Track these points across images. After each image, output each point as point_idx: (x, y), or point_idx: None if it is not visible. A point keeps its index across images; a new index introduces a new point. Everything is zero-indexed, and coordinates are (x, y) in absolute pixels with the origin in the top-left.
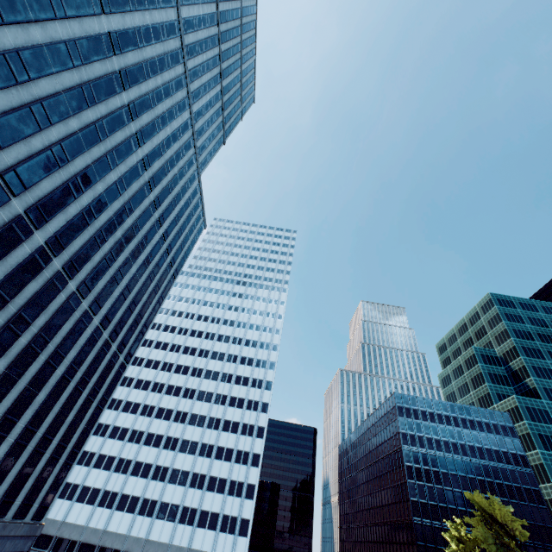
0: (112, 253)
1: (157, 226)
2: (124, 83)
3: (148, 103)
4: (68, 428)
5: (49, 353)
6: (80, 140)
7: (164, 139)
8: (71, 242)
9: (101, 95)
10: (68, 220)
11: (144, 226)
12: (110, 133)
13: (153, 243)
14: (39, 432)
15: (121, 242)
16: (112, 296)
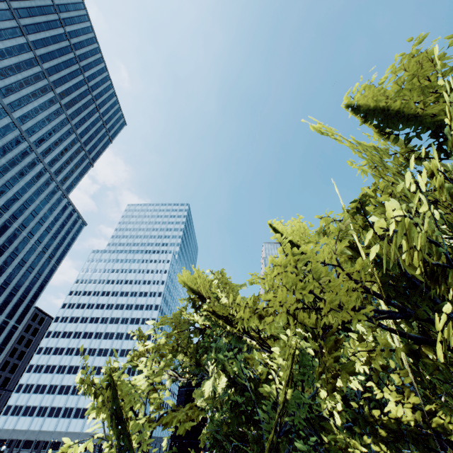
0: None
1: (27, 240)
2: None
3: None
4: None
5: None
6: None
7: (18, 190)
8: None
9: None
10: None
11: (13, 243)
12: None
13: (26, 250)
14: None
15: None
16: None
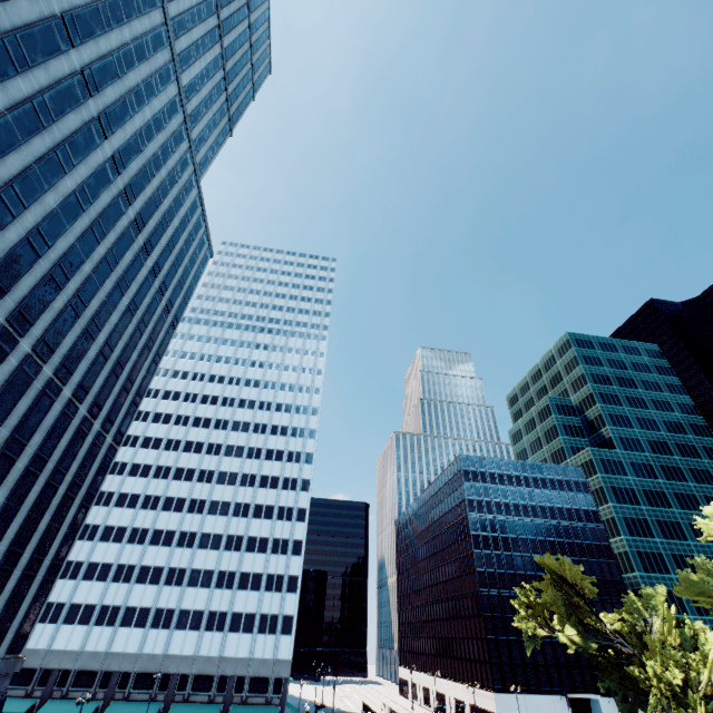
0: (80, 296)
1: (143, 256)
2: (72, 35)
3: (113, 70)
4: (43, 535)
5: (2, 440)
6: (11, 126)
7: (142, 126)
8: (15, 283)
9: (36, 54)
10: (7, 250)
11: (124, 256)
12: (58, 115)
13: (140, 281)
14: (1, 545)
15: (92, 281)
16: (87, 357)
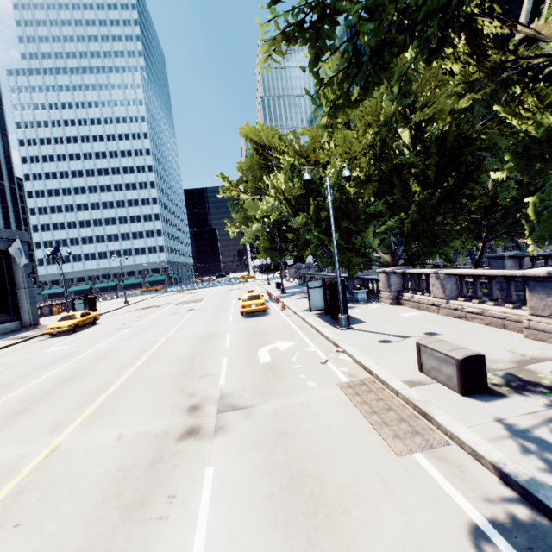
0: None
1: None
2: None
3: None
4: (5, 227)
5: None
6: None
7: None
8: None
9: None
10: None
11: None
12: None
13: None
14: None
15: None
16: None
